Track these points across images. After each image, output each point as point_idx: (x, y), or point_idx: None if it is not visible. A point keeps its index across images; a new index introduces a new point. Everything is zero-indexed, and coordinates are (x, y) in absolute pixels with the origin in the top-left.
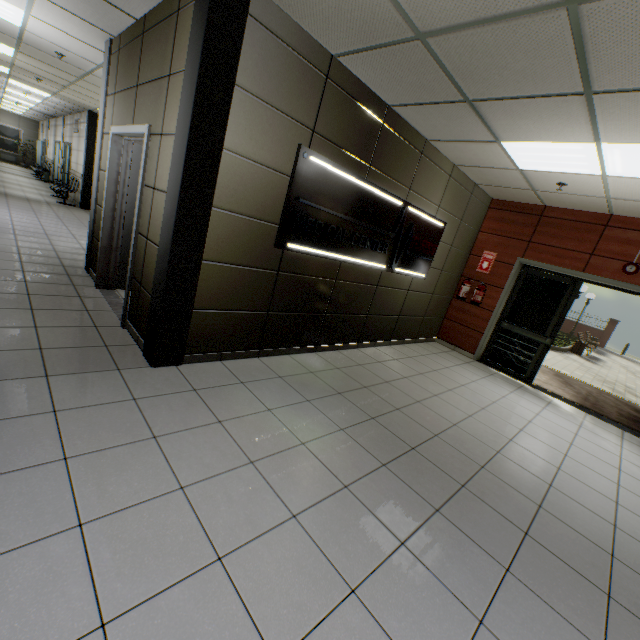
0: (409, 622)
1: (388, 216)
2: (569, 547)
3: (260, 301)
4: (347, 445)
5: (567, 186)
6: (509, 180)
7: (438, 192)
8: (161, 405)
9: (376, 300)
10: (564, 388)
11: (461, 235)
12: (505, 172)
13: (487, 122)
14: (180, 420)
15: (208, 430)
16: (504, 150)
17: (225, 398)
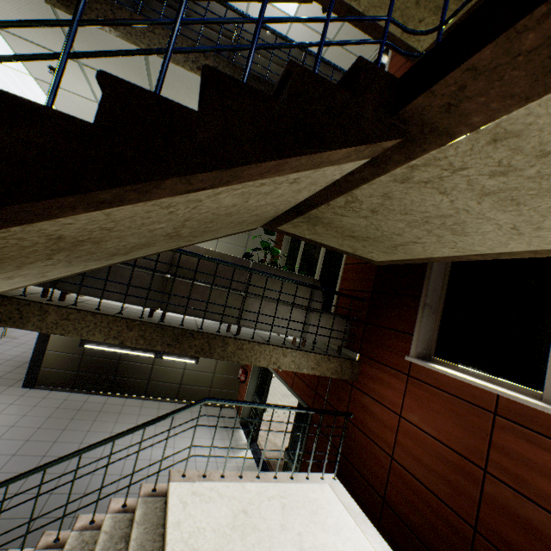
0: None
1: None
2: None
3: (74, 367)
4: (40, 420)
5: None
6: None
7: None
8: (4, 396)
9: (155, 373)
10: None
11: None
12: None
13: None
14: (1, 400)
15: (4, 404)
16: None
17: (28, 399)
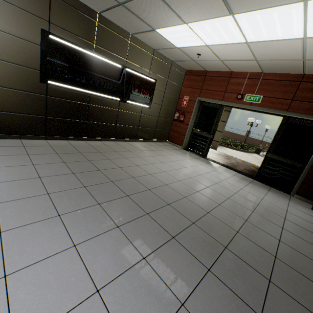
0: (17, 213)
1: (114, 72)
2: (147, 200)
3: (39, 110)
4: (60, 167)
5: (202, 55)
6: (180, 56)
7: (147, 63)
8: None
9: (120, 117)
10: (224, 160)
11: (170, 88)
12: (174, 50)
13: (139, 17)
14: None
15: None
16: (162, 35)
17: (6, 150)
